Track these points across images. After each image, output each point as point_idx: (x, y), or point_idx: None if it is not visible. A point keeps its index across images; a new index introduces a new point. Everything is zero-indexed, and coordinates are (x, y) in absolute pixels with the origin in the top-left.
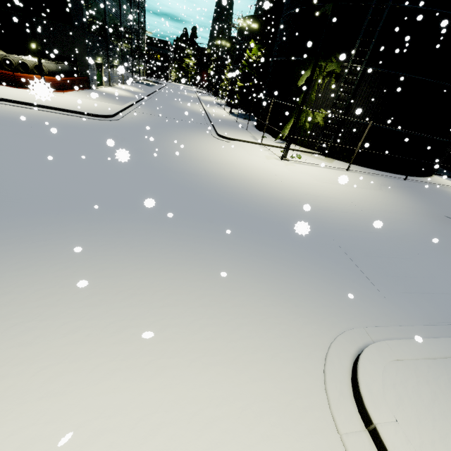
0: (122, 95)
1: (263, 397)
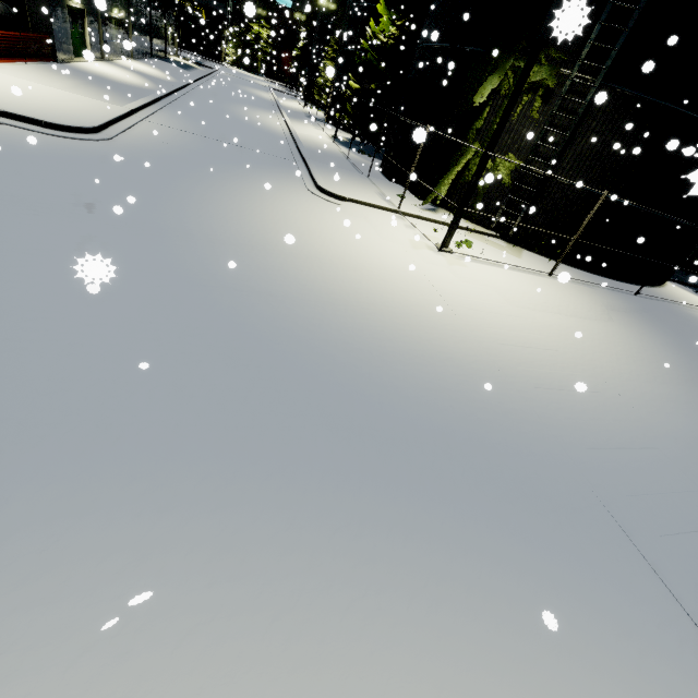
0: (126, 82)
1: None
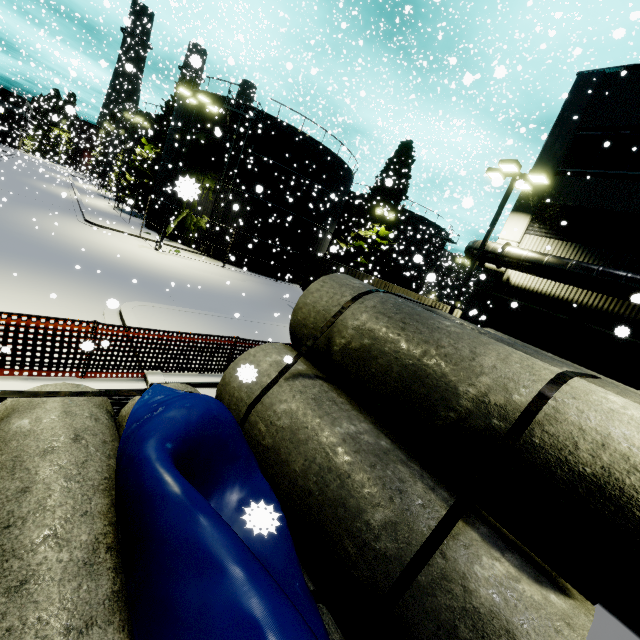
0: None
1: (65, 304)
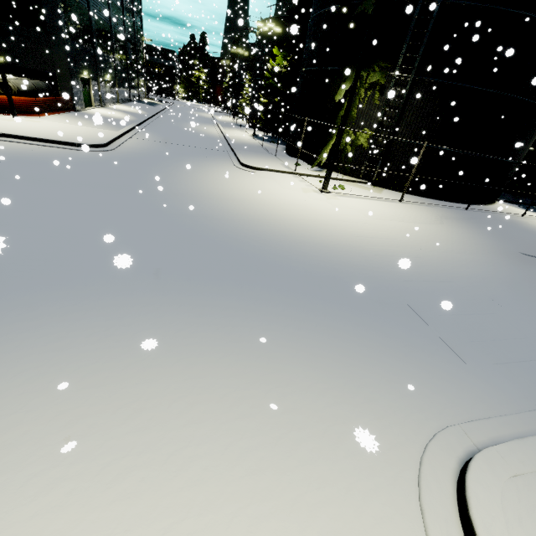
0: (117, 118)
1: None
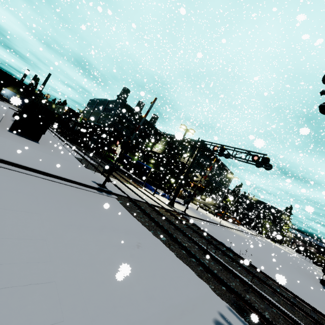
0: None
1: None
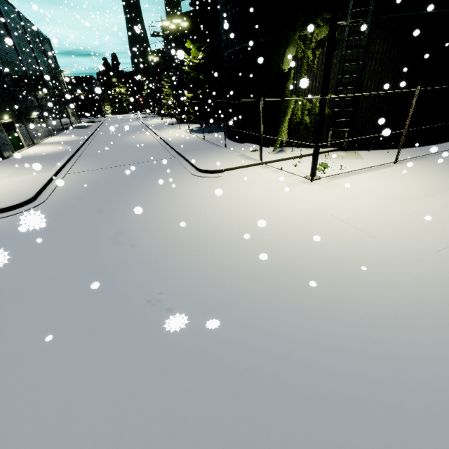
0: (51, 152)
1: None
